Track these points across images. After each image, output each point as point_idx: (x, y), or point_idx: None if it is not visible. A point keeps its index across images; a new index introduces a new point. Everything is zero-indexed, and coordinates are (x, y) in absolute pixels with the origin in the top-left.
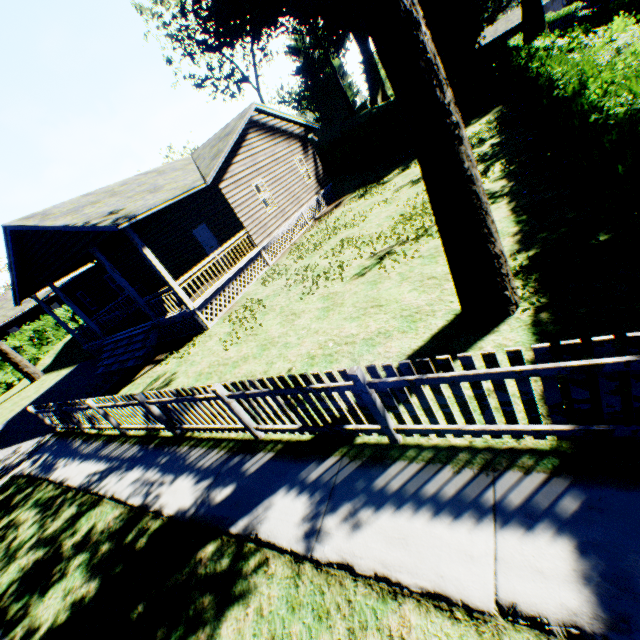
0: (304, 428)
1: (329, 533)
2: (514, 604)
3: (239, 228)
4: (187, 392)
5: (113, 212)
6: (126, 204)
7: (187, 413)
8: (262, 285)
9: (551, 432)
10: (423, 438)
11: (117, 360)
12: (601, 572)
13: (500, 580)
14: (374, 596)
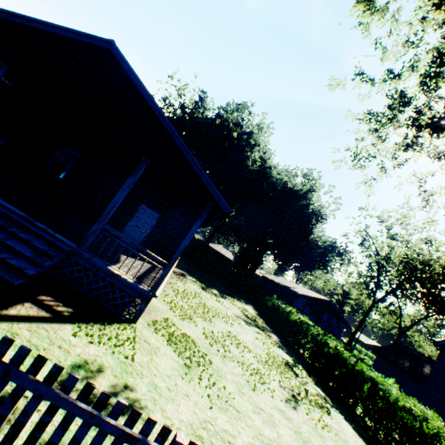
0: None
1: None
2: None
3: (177, 247)
4: None
5: None
6: None
7: None
8: (172, 311)
9: None
10: None
11: None
12: None
13: None
14: None
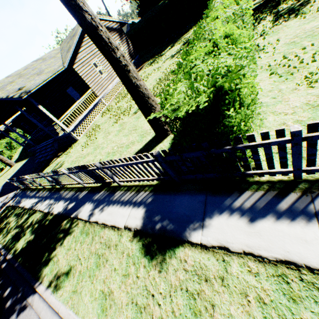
0: (96, 182)
1: (95, 214)
2: (127, 225)
3: (88, 88)
4: (56, 172)
5: (20, 89)
6: (26, 83)
7: (60, 179)
8: (101, 117)
9: (153, 179)
10: (128, 183)
11: (42, 156)
12: (147, 216)
13: (127, 220)
14: (100, 228)
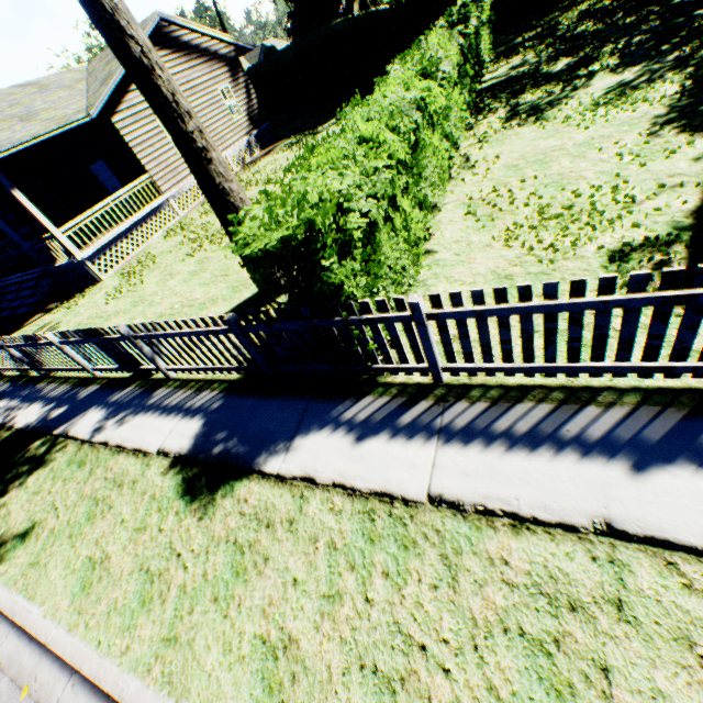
0: (120, 368)
1: (107, 428)
2: (165, 449)
3: (142, 171)
4: (32, 338)
5: None
6: None
7: (42, 356)
8: (164, 239)
9: (230, 369)
10: (187, 375)
11: (8, 306)
12: (204, 432)
13: (166, 440)
14: (111, 454)
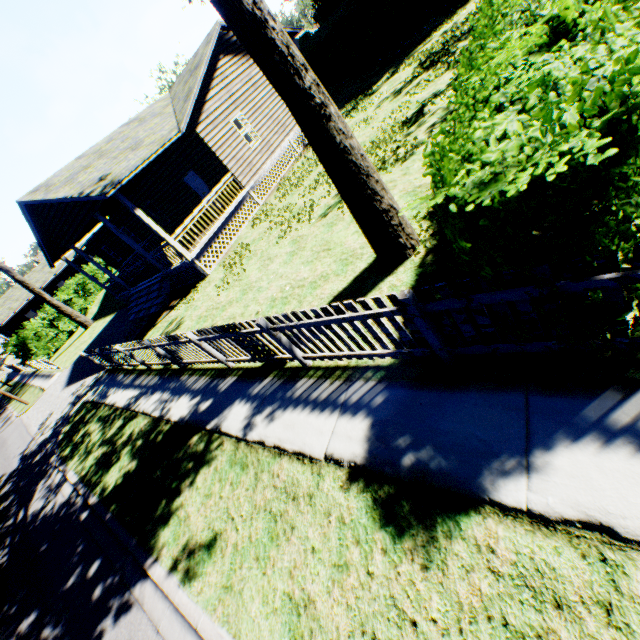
0: (253, 359)
1: (257, 425)
2: (332, 454)
3: (224, 171)
4: (174, 338)
5: (102, 178)
6: (112, 167)
7: (181, 352)
8: (252, 228)
9: (383, 355)
10: (324, 362)
11: (142, 308)
12: (376, 435)
13: (330, 443)
14: (271, 456)
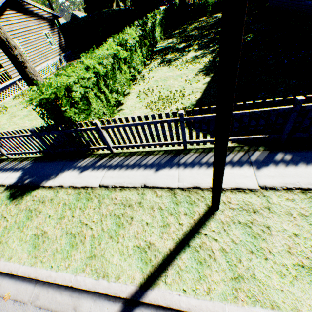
0: None
1: None
2: (3, 184)
3: (0, 66)
4: None
5: None
6: None
7: None
8: (13, 100)
9: (36, 152)
10: (17, 156)
11: None
12: (22, 176)
13: (4, 181)
14: None
